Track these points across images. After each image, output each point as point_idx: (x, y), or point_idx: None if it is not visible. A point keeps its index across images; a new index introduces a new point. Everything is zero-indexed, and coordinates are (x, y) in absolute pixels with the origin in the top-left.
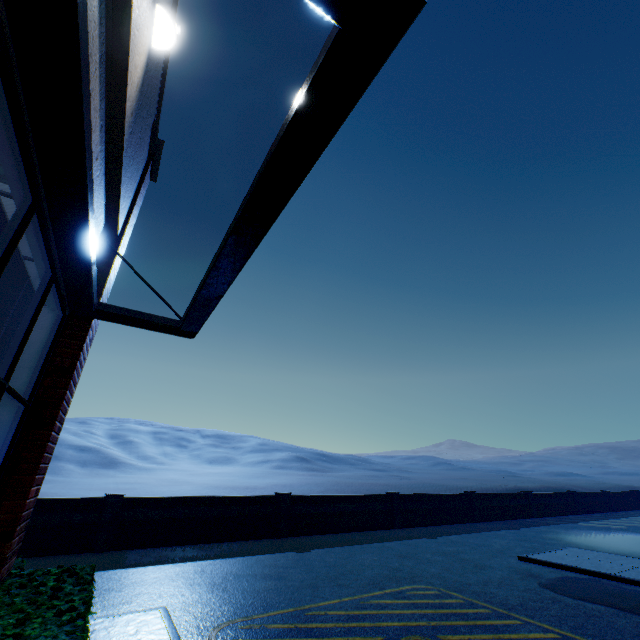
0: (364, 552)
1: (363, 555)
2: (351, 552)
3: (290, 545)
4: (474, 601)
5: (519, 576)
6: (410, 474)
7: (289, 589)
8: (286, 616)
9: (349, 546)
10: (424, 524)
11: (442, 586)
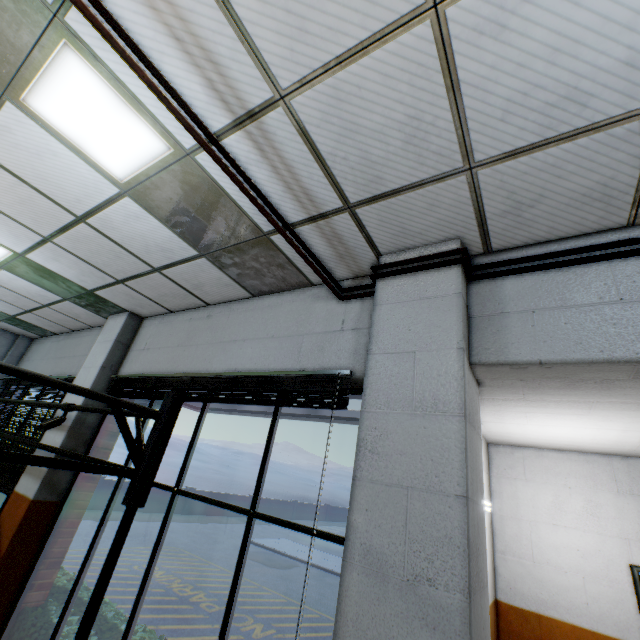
0: (147, 526)
1: (145, 528)
2: (138, 525)
3: (91, 516)
4: (195, 555)
5: (234, 548)
6: (229, 470)
7: (84, 541)
8: (80, 552)
9: (138, 521)
10: (207, 513)
11: (184, 548)
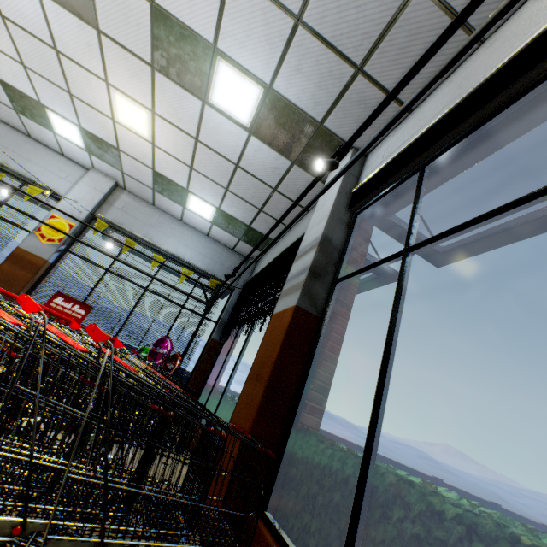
0: None
1: None
2: None
3: None
4: None
5: None
6: (393, 454)
7: None
8: None
9: None
10: None
11: None
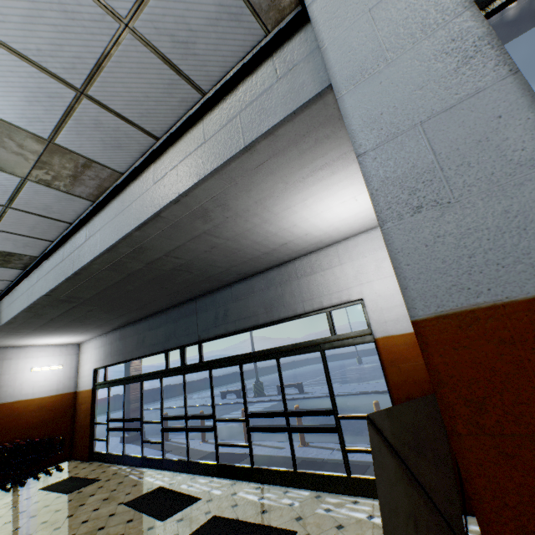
0: None
1: None
2: None
3: None
4: None
5: None
6: None
7: None
8: None
9: None
10: None
11: None
